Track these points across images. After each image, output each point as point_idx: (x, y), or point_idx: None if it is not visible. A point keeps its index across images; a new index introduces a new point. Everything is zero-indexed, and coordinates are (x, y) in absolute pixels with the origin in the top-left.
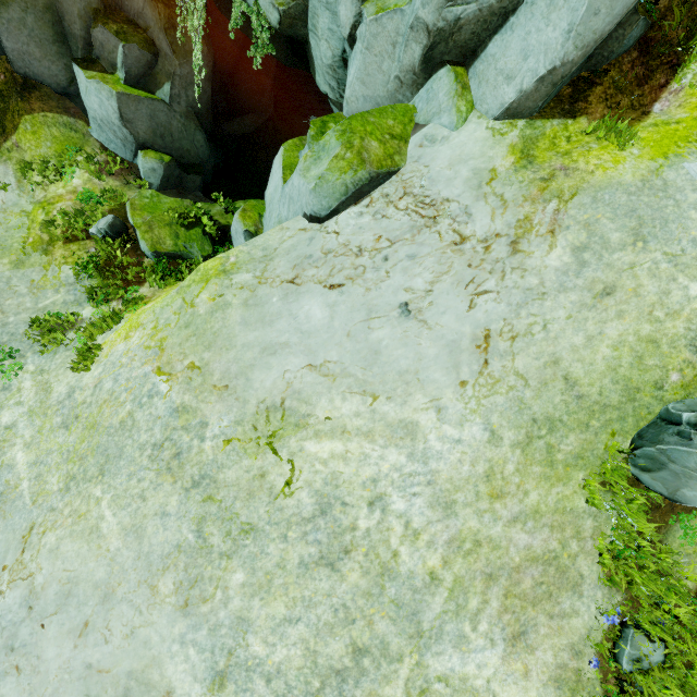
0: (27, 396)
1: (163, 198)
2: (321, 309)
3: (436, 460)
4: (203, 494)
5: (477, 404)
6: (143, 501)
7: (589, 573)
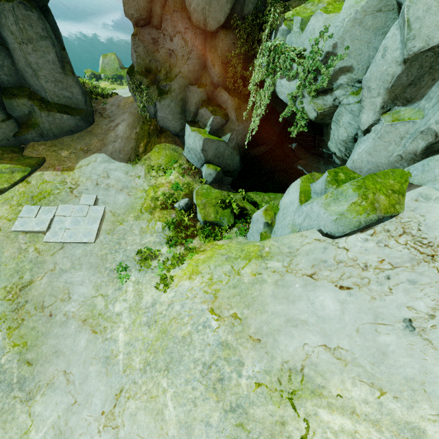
0: (129, 297)
1: (213, 190)
2: (333, 303)
3: None
4: (236, 420)
5: None
6: (194, 406)
7: None
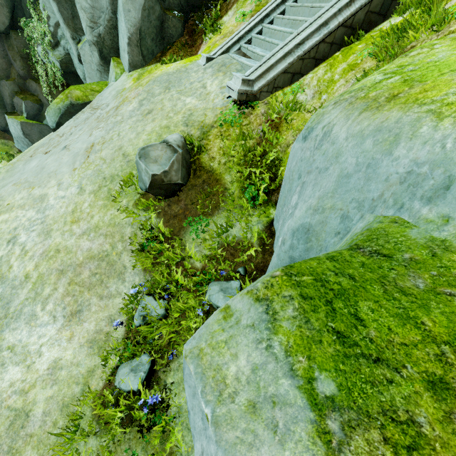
0: None
1: None
2: (36, 162)
3: (49, 209)
4: None
5: (78, 177)
6: None
7: (130, 264)
